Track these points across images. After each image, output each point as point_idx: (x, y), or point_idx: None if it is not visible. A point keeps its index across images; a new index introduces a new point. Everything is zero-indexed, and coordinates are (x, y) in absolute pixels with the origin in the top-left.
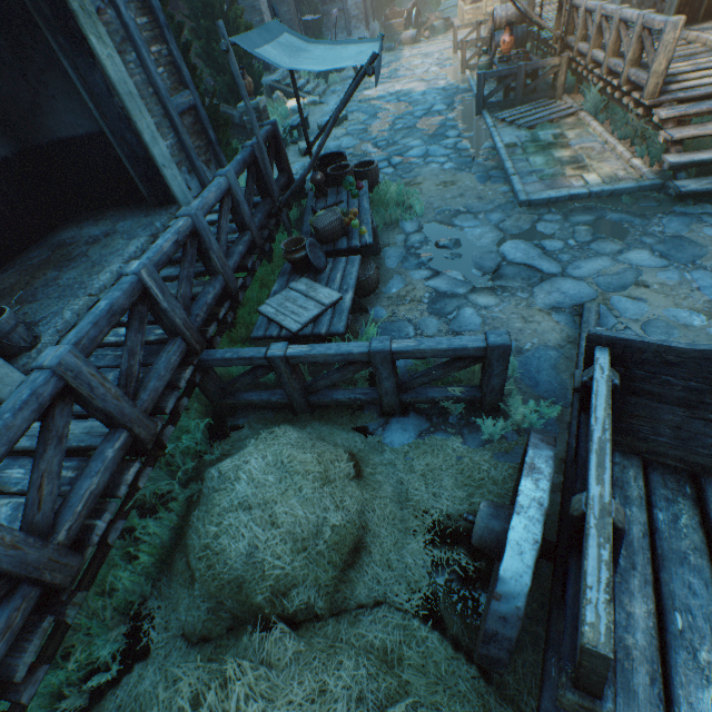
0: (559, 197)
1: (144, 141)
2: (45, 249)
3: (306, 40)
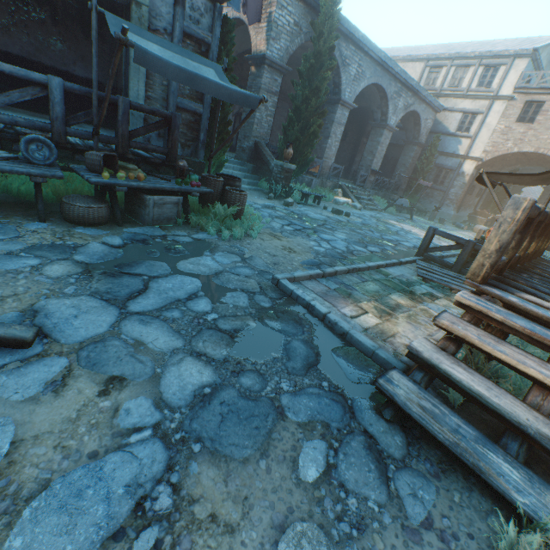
0: (300, 296)
1: (129, 94)
2: None
3: (224, 80)
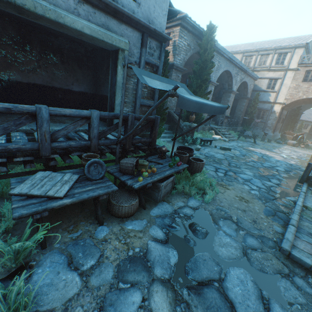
0: None
1: (115, 102)
2: (68, 118)
3: (191, 94)
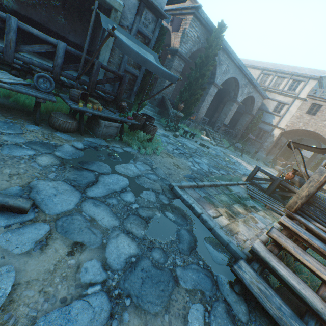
0: (185, 199)
1: (99, 58)
2: None
3: (158, 63)
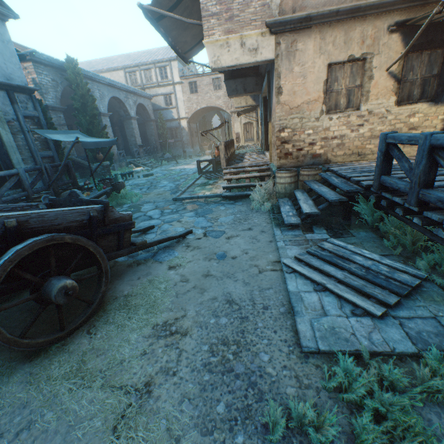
0: (187, 197)
1: (13, 163)
2: None
3: (87, 137)
